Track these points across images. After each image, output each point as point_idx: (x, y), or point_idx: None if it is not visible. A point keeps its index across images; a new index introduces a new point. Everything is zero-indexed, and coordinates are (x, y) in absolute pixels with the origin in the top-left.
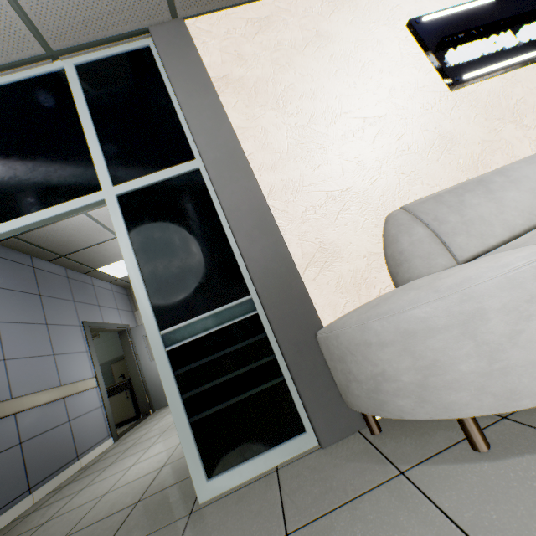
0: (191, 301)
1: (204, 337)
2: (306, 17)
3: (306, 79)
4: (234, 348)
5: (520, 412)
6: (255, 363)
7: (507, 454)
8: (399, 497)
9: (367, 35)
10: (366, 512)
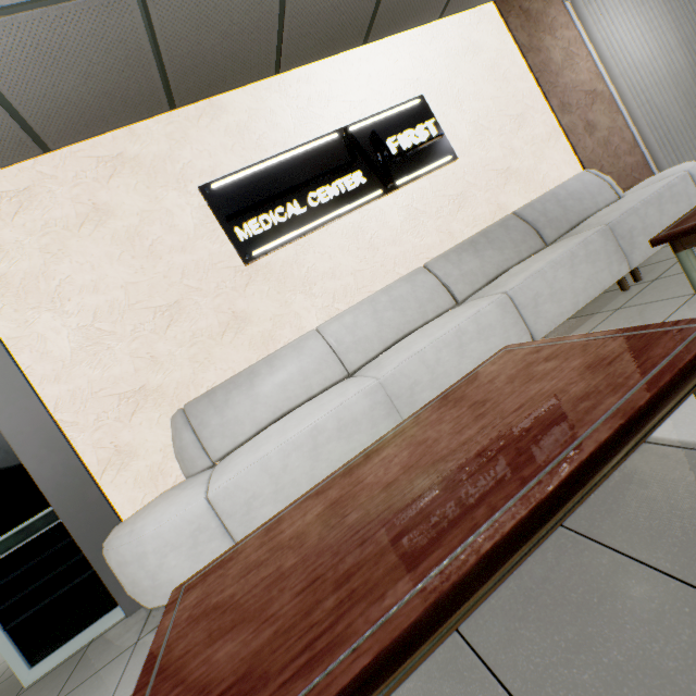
0: None
1: (9, 555)
2: (80, 184)
3: (87, 267)
4: (42, 557)
5: None
6: (66, 565)
7: None
8: (119, 664)
9: (155, 205)
10: (97, 679)
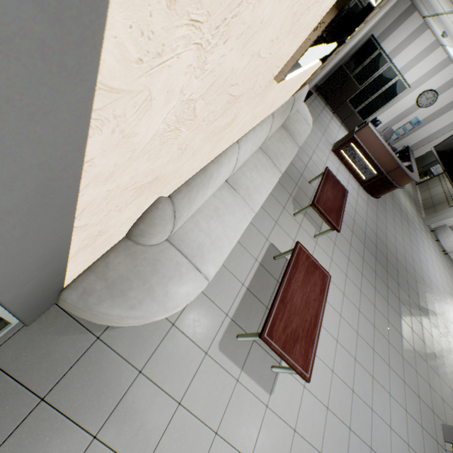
0: None
1: None
2: None
3: None
4: None
5: None
6: None
7: None
8: (101, 353)
9: None
10: (87, 367)
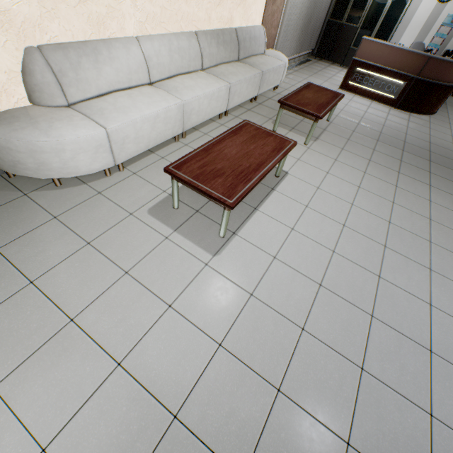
0: None
1: None
2: None
3: None
4: None
5: None
6: None
7: (66, 187)
8: (24, 203)
9: None
10: (9, 209)
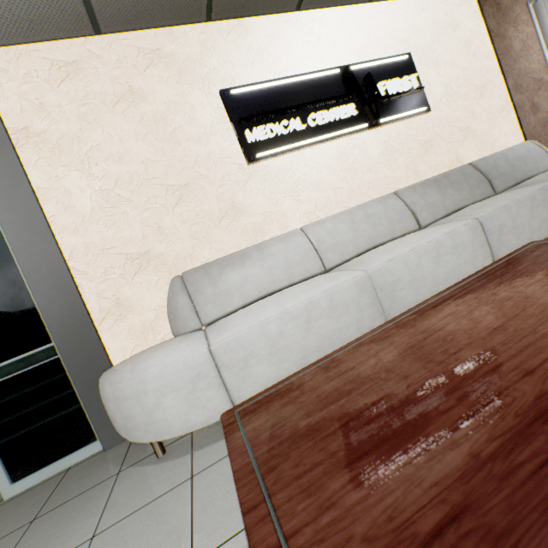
0: None
1: (9, 379)
2: (121, 68)
3: (116, 140)
4: (38, 386)
5: (200, 428)
6: (57, 396)
7: (166, 459)
8: (102, 490)
9: (181, 98)
10: (80, 501)
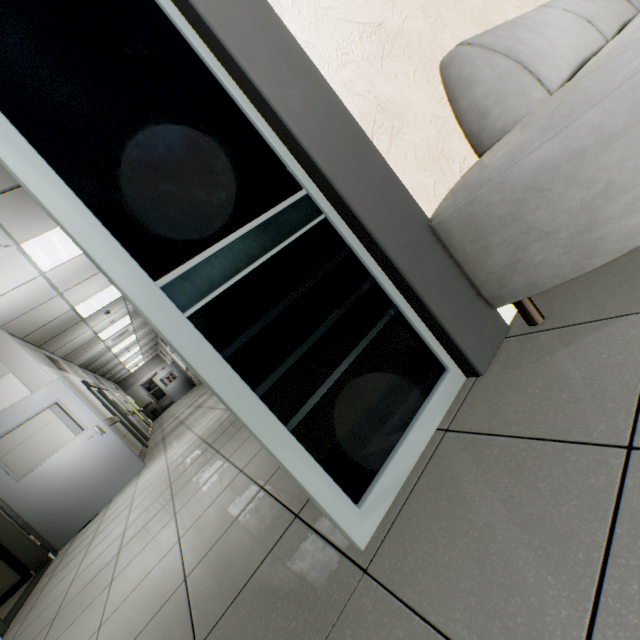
0: (197, 211)
1: (252, 274)
2: None
3: None
4: (313, 282)
5: None
6: (353, 297)
7: None
8: None
9: None
10: None
